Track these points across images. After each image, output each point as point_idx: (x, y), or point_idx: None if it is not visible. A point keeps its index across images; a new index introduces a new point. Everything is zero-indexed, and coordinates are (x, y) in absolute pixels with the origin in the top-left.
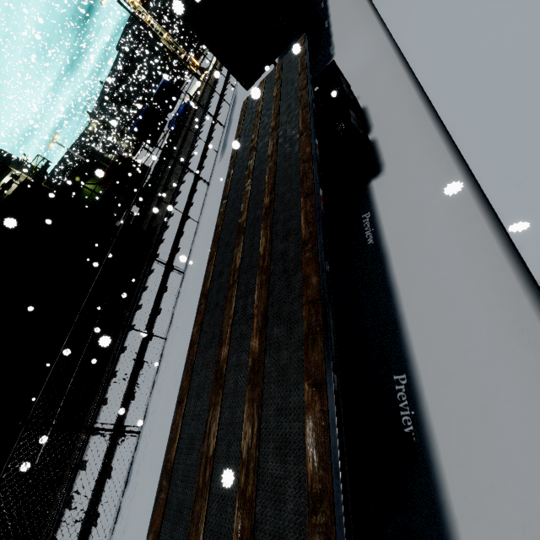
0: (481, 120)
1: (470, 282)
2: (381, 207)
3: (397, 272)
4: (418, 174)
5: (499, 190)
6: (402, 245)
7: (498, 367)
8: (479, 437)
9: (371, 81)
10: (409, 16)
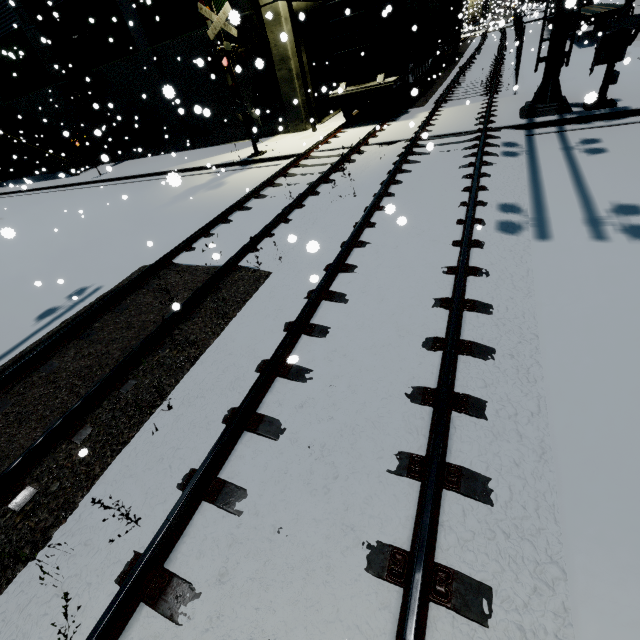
0: None
1: None
2: None
3: None
4: None
5: None
6: None
7: None
8: None
9: None
10: None
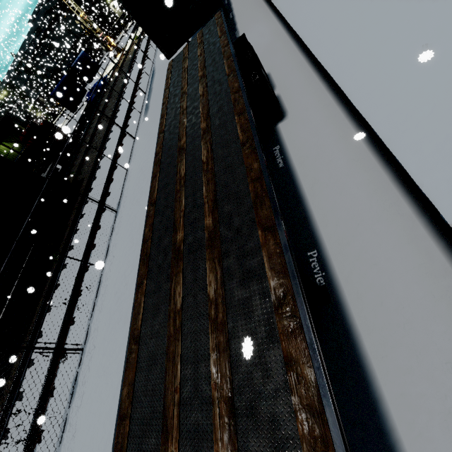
0: (356, 71)
1: (355, 181)
2: (287, 140)
3: (304, 182)
4: (312, 115)
5: (372, 113)
6: (306, 164)
7: (378, 230)
8: (371, 277)
9: (271, 55)
10: (298, 7)
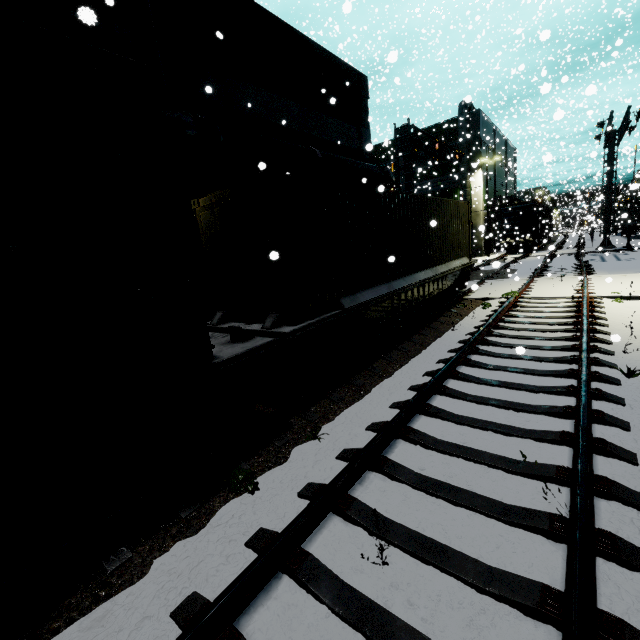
0: None
1: None
2: None
3: None
4: None
5: None
6: None
7: None
8: None
9: None
10: None
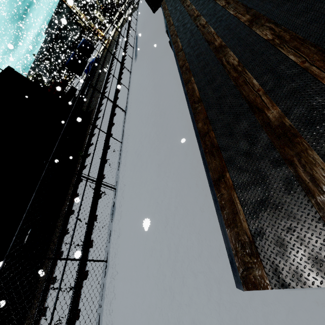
0: None
1: None
2: None
3: None
4: None
5: None
6: None
7: None
8: None
9: None
10: None
